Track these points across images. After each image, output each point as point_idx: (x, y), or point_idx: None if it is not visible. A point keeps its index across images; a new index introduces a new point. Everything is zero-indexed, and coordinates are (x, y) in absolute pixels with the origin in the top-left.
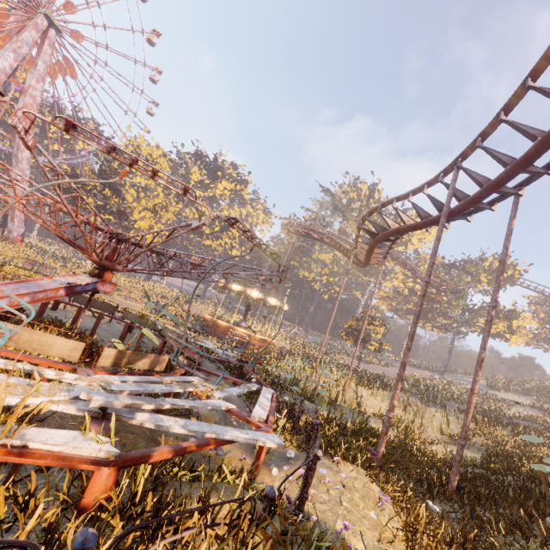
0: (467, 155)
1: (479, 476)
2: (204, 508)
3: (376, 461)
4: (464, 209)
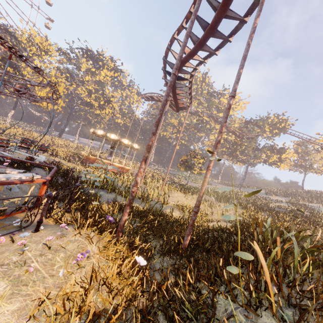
0: None
1: (215, 237)
2: None
3: (119, 228)
4: (218, 16)
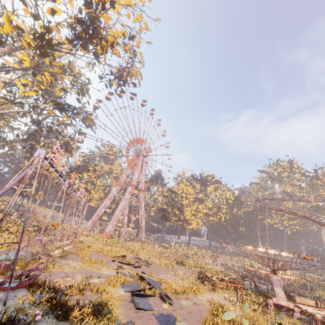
0: None
1: None
2: None
3: None
4: None
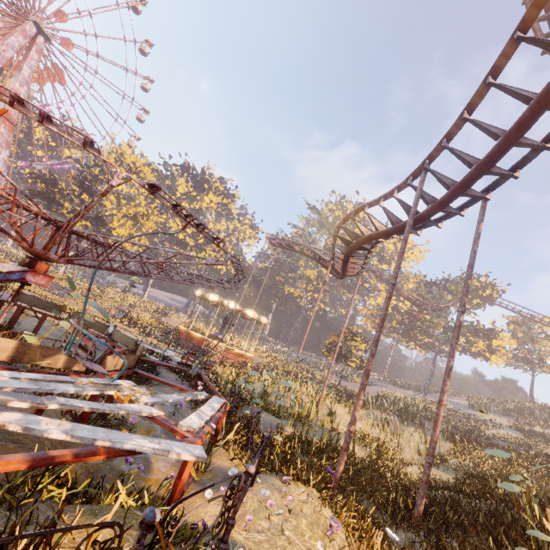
0: (434, 157)
1: (449, 499)
2: (15, 538)
3: (335, 482)
4: (433, 212)
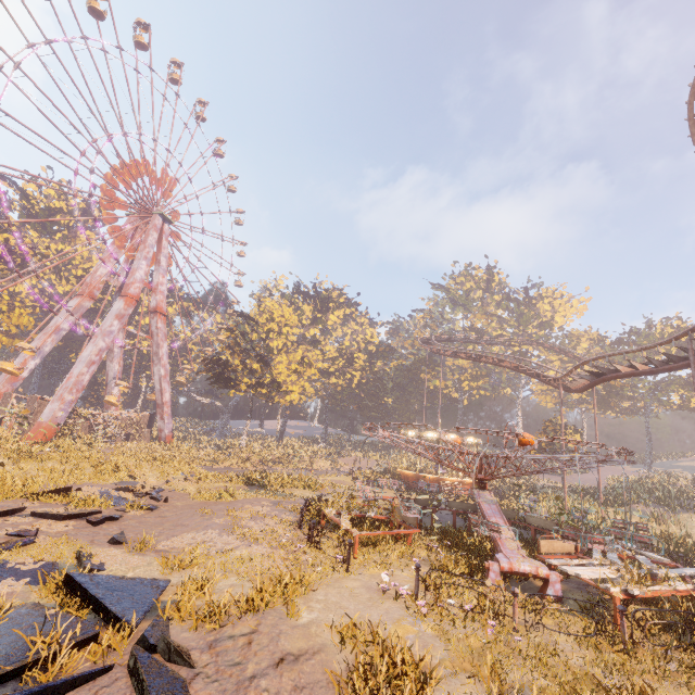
0: (694, 330)
1: None
2: None
3: None
4: None
